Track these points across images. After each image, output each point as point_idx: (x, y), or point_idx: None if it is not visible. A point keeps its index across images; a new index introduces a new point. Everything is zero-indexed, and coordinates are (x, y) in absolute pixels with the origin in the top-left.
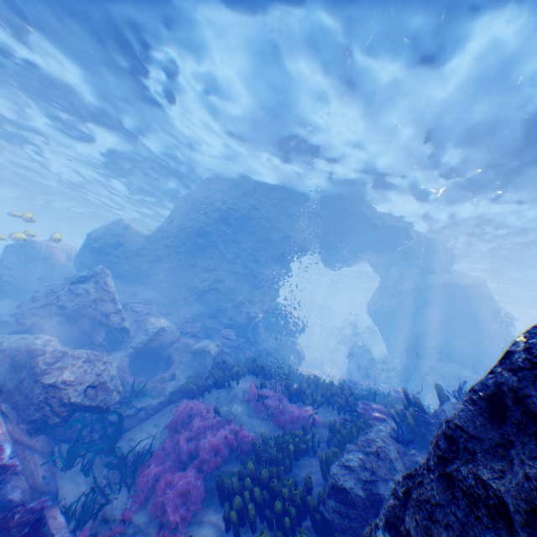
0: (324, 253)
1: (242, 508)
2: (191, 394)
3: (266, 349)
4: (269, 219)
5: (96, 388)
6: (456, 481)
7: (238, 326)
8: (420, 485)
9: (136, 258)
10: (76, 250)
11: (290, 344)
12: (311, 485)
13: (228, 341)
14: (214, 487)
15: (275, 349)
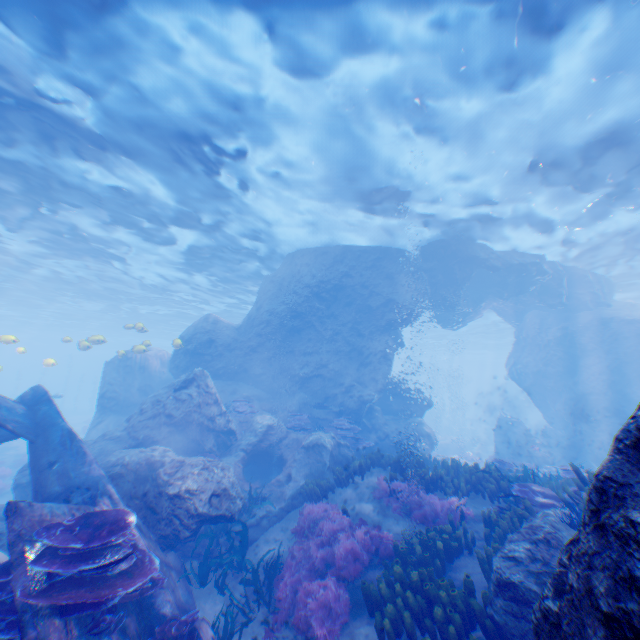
0: (437, 311)
1: (395, 616)
2: (313, 496)
3: (388, 436)
4: (365, 284)
5: (218, 495)
6: (608, 527)
7: (351, 413)
8: (578, 542)
9: (229, 353)
10: (168, 354)
11: (416, 426)
12: (472, 586)
13: (343, 432)
14: (358, 597)
15: (399, 435)
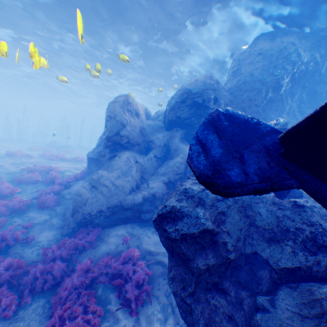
0: None
1: None
2: None
3: None
4: (320, 73)
5: None
6: None
7: None
8: None
9: None
10: (143, 106)
11: None
12: None
13: None
14: None
15: None
